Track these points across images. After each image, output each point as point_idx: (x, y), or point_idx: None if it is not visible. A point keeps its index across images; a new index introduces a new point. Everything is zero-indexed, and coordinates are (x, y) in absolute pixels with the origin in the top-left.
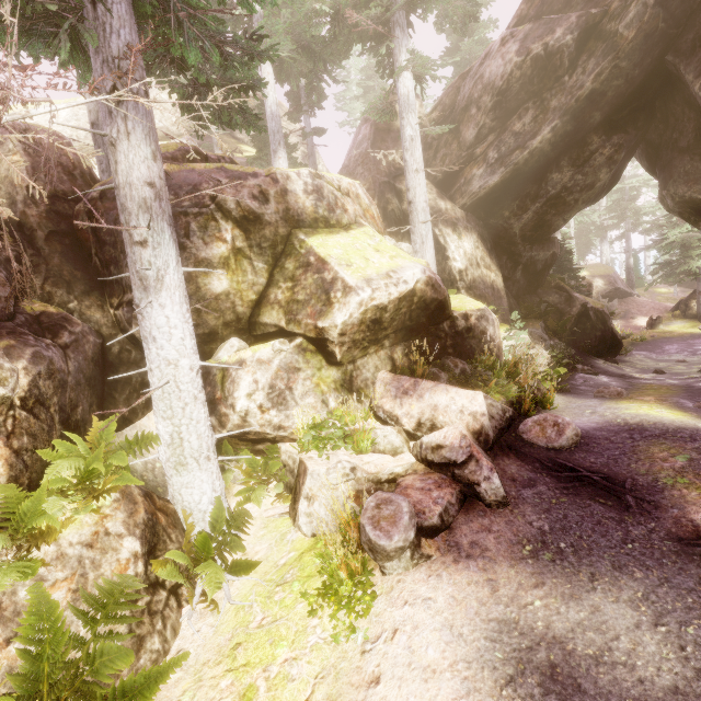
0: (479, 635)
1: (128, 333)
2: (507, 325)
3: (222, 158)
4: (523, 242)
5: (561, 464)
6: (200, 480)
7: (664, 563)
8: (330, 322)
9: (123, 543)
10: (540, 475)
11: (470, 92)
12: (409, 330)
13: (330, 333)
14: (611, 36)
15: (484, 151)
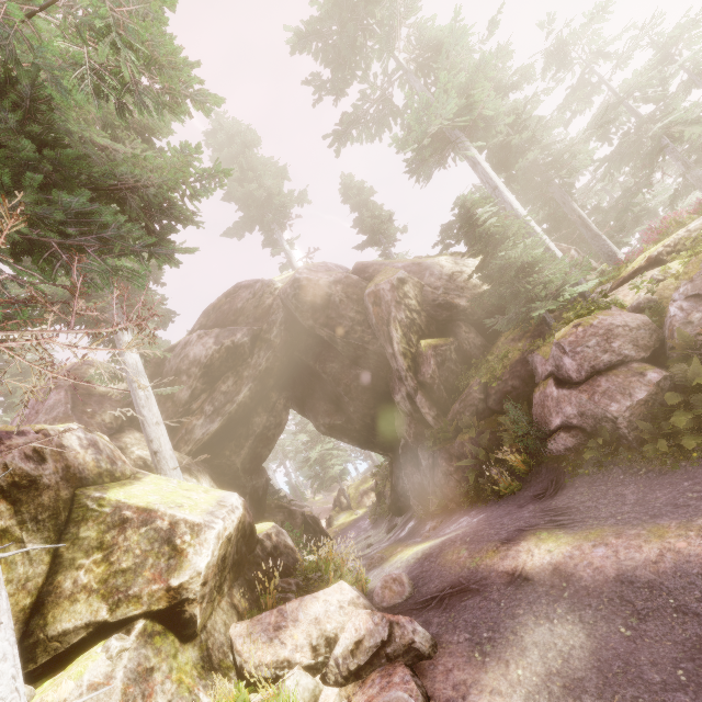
0: None
1: None
2: None
3: None
4: (244, 474)
5: (425, 600)
6: None
7: (519, 597)
8: (190, 572)
9: None
10: (425, 615)
11: (178, 365)
12: (237, 565)
13: (191, 588)
14: (269, 341)
15: (200, 406)
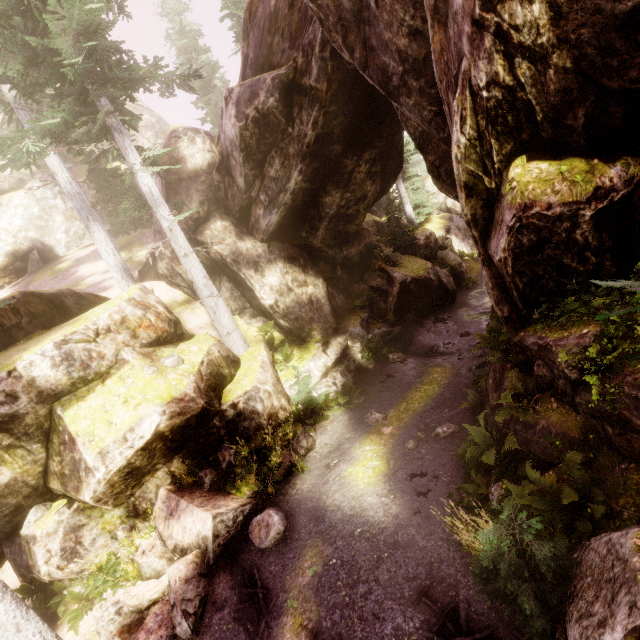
0: None
1: None
2: (315, 349)
3: (13, 298)
4: (331, 249)
5: (252, 576)
6: None
7: None
8: (83, 499)
9: None
10: (233, 593)
11: (224, 144)
12: (178, 445)
13: (89, 503)
14: (309, 90)
15: (258, 195)
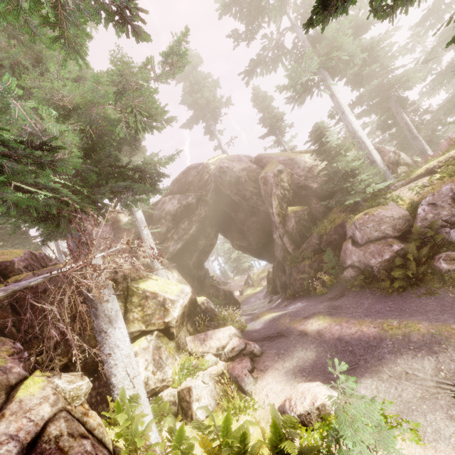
0: (284, 377)
1: (102, 348)
2: None
3: (40, 253)
4: (194, 269)
5: (265, 337)
6: (150, 418)
7: (300, 340)
8: (171, 317)
9: (154, 448)
10: (263, 342)
11: (160, 214)
12: (189, 315)
13: (172, 323)
14: (206, 201)
15: (172, 235)
